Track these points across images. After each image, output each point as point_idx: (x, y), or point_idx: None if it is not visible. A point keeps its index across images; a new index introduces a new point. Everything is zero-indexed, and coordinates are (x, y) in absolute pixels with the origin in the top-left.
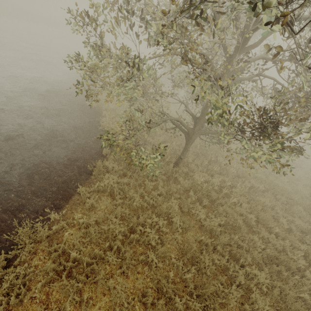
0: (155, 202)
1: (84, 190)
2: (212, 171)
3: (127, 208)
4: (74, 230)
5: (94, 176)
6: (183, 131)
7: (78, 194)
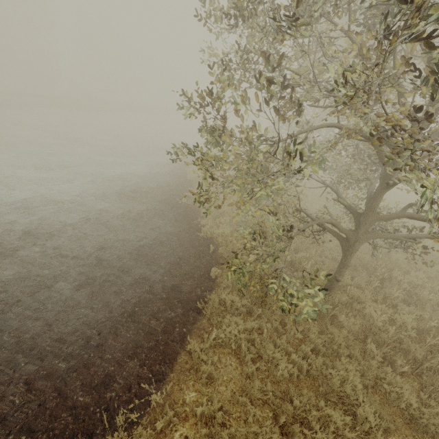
0: (309, 365)
1: (198, 349)
2: (393, 300)
3: (267, 380)
4: (187, 427)
5: (204, 317)
6: (338, 236)
7: (186, 351)
